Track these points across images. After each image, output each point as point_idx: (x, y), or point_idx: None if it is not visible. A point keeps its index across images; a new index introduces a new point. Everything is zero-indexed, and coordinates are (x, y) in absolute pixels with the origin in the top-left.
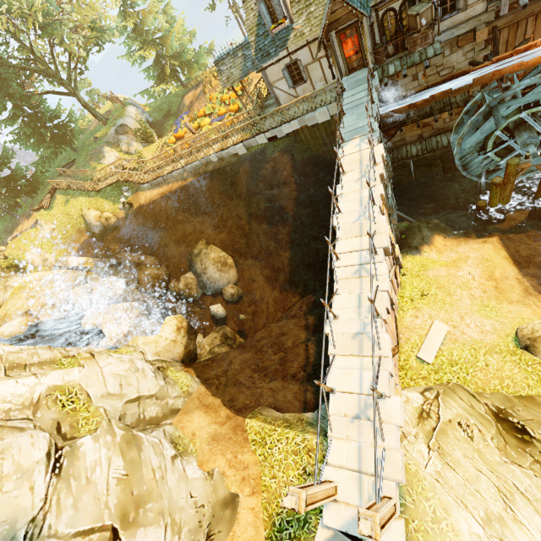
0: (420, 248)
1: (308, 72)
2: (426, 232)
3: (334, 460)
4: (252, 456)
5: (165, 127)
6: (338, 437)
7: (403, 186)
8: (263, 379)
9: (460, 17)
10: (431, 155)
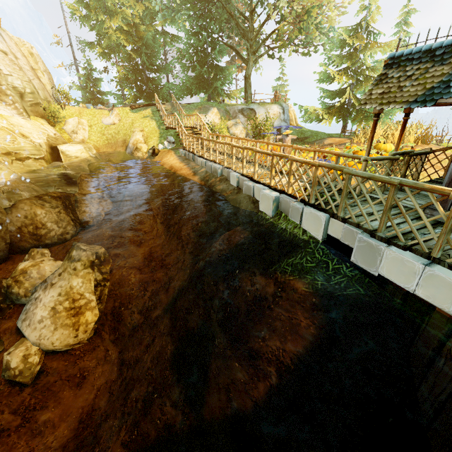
0: None
1: None
2: None
3: None
4: None
5: None
6: None
7: None
8: None
9: None
10: None
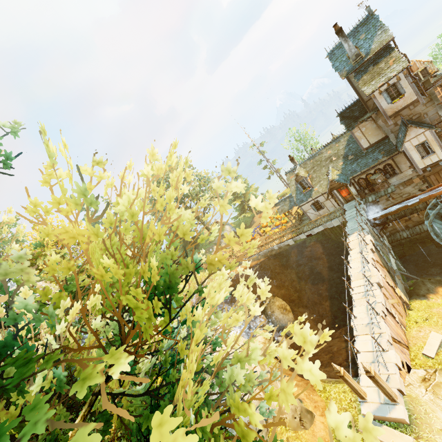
0: (427, 295)
1: (324, 204)
2: (429, 285)
3: (363, 384)
4: (318, 397)
5: None
6: (364, 372)
7: (407, 256)
8: (320, 366)
9: (400, 175)
10: (419, 236)
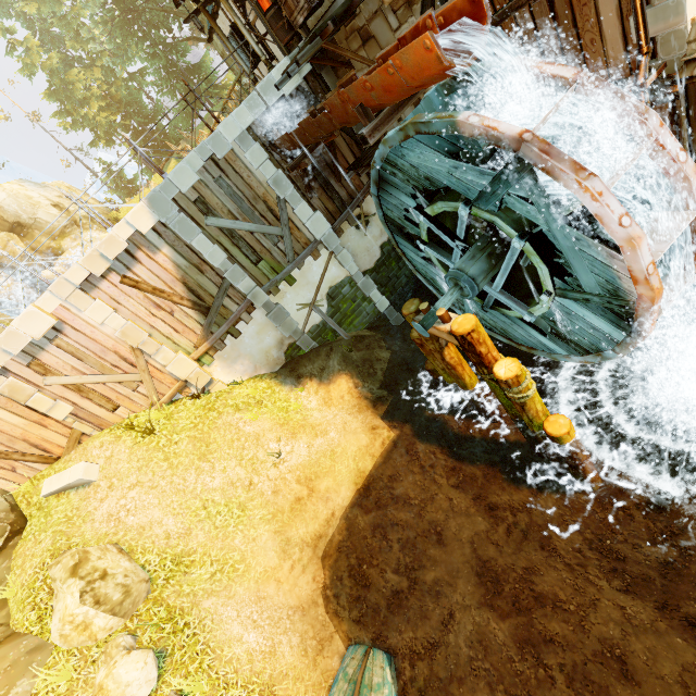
0: (304, 379)
1: None
2: (334, 363)
3: None
4: None
5: None
6: None
7: None
8: None
9: None
10: None
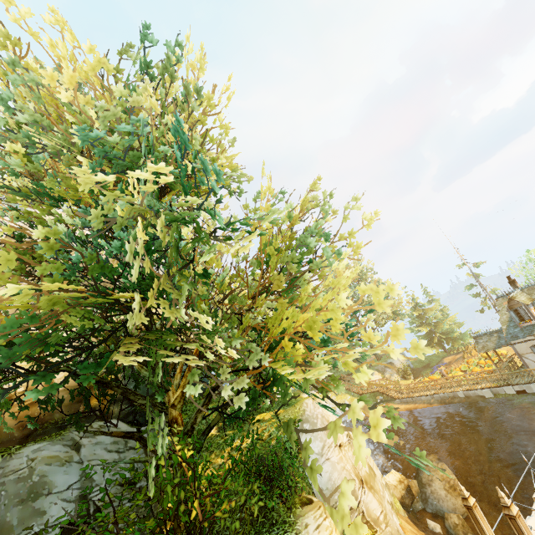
0: None
1: None
2: None
3: None
4: None
5: (421, 373)
6: None
7: None
8: None
9: None
10: None
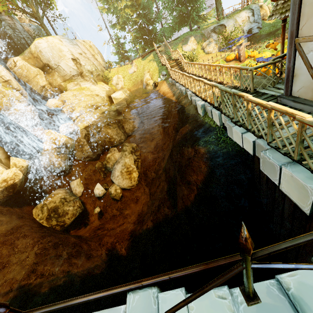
0: None
1: None
2: None
3: None
4: None
5: (258, 43)
6: None
7: None
8: None
9: None
10: None
